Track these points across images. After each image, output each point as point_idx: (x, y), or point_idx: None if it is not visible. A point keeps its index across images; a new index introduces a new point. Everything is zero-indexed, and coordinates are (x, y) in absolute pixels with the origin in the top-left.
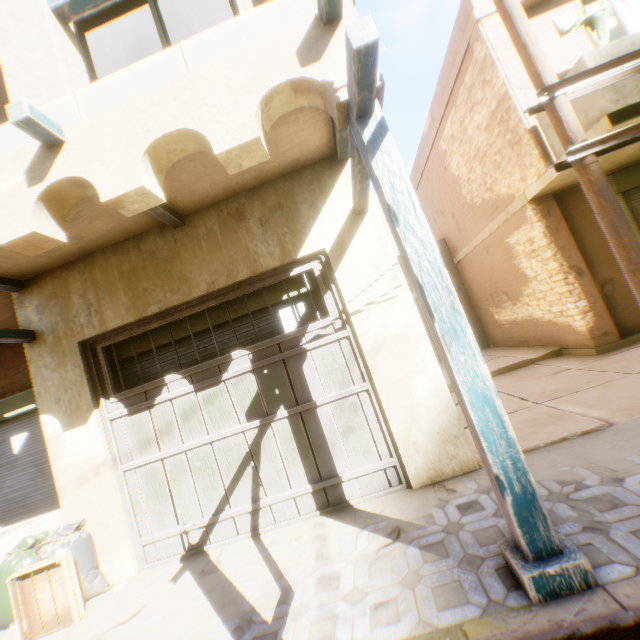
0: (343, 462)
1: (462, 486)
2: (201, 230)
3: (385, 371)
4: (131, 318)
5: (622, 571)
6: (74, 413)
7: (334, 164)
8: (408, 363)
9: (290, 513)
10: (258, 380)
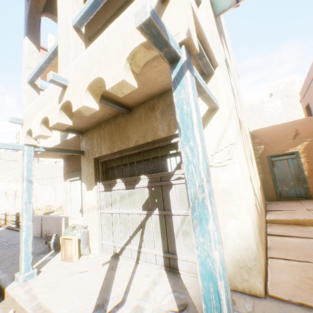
0: (180, 249)
1: (241, 302)
2: (136, 115)
3: None
4: (109, 152)
5: None
6: (89, 185)
7: (204, 78)
8: (226, 209)
9: (152, 260)
10: (149, 192)
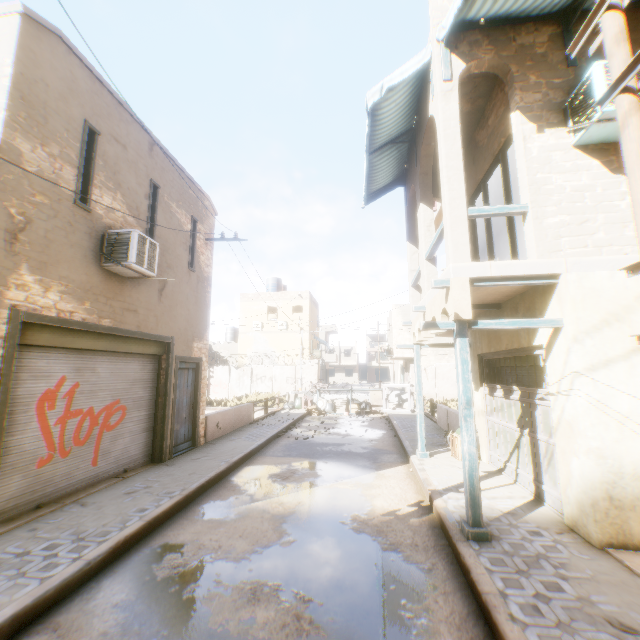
0: (545, 479)
1: (564, 536)
2: (504, 313)
3: (559, 441)
4: (487, 351)
5: (474, 546)
6: (476, 384)
7: (551, 285)
8: (570, 445)
9: (526, 485)
10: (520, 407)
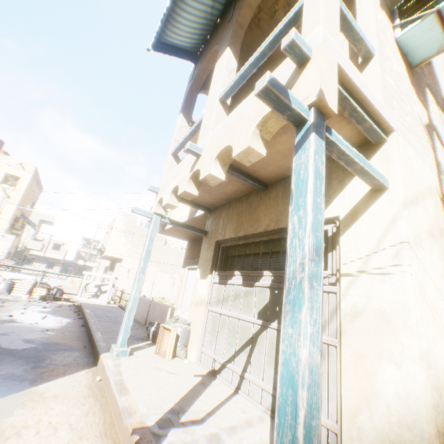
0: None
1: None
2: (273, 193)
3: (354, 338)
4: (233, 235)
5: None
6: (204, 272)
7: (370, 147)
8: (380, 345)
9: (256, 396)
10: (271, 295)
